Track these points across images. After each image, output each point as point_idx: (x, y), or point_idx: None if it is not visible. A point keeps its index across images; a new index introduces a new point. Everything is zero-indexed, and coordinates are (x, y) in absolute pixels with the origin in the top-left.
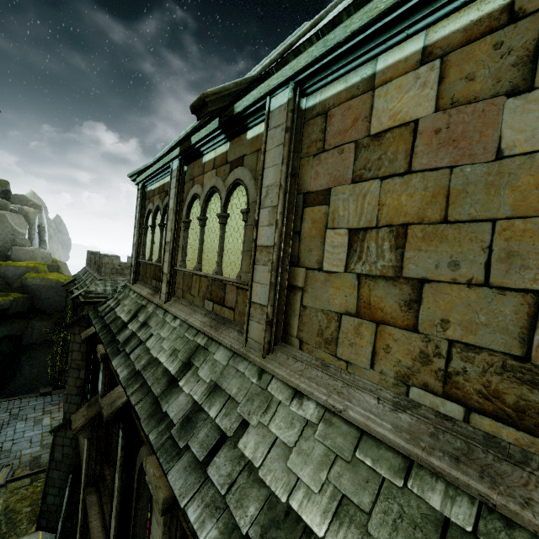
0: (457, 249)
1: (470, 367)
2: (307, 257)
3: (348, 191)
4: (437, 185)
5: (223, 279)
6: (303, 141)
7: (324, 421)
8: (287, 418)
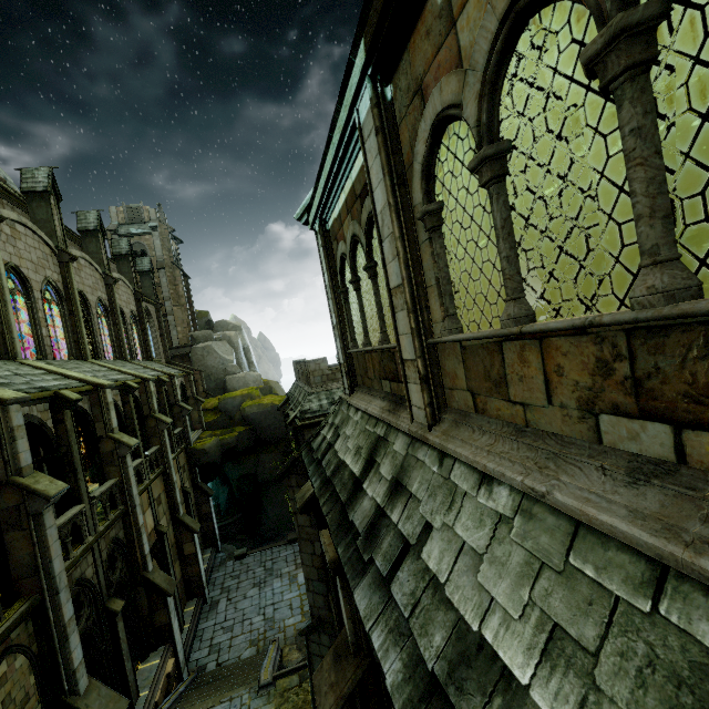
0: None
1: None
2: None
3: None
4: None
5: None
6: None
7: None
8: None
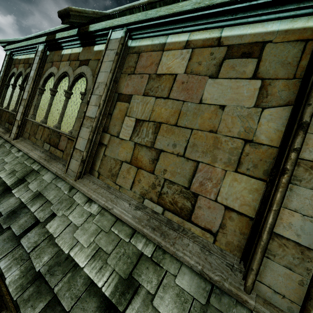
0: (177, 139)
1: (169, 191)
2: (113, 129)
3: (140, 99)
4: (177, 108)
5: (60, 131)
6: (125, 64)
7: (100, 214)
8: (80, 212)
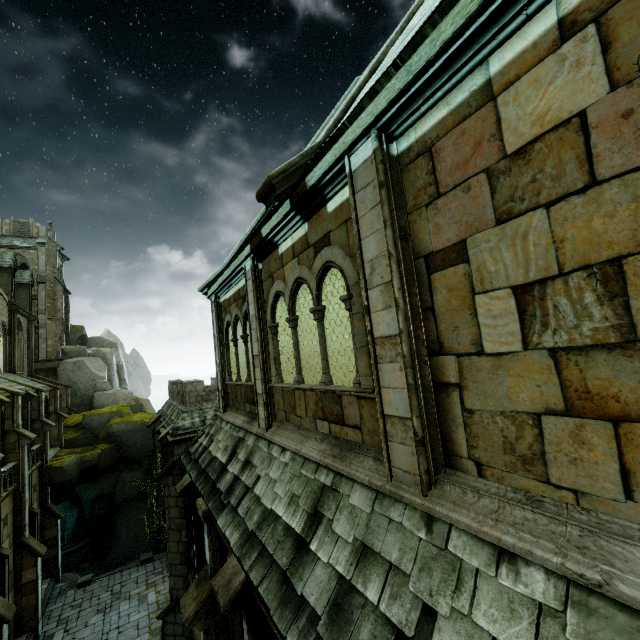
0: None
1: None
2: (454, 339)
3: (494, 237)
4: None
5: (336, 389)
6: (405, 192)
7: (574, 605)
8: (500, 600)
